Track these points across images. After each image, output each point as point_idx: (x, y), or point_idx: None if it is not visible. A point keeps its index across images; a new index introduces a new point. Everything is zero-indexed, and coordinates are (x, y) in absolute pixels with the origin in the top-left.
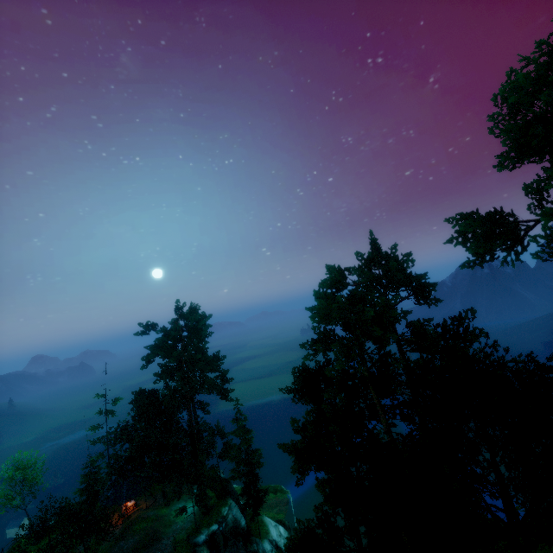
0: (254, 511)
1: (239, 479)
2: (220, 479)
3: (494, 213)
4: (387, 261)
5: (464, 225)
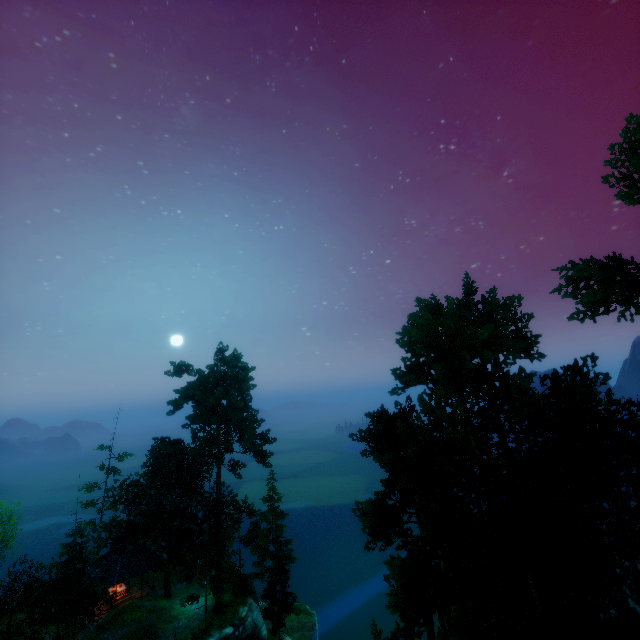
0: (277, 622)
1: (261, 579)
2: (240, 572)
3: (613, 258)
4: (484, 305)
5: (578, 270)
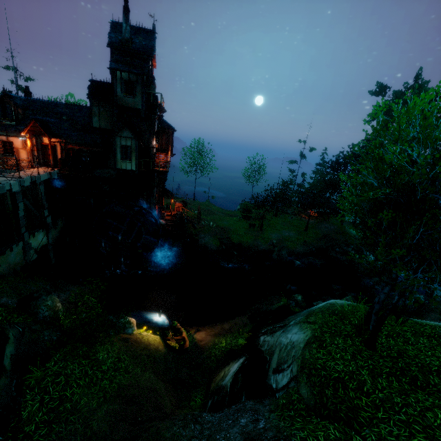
0: None
1: None
2: None
3: None
4: None
5: None
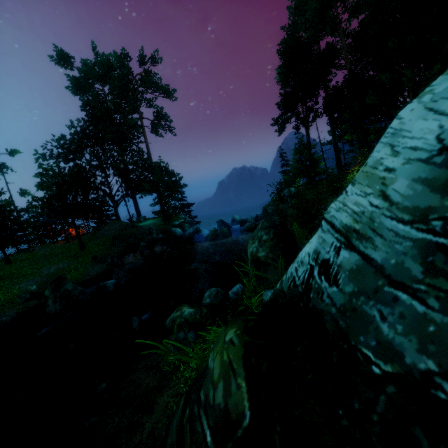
0: None
1: None
2: None
3: None
4: None
5: None
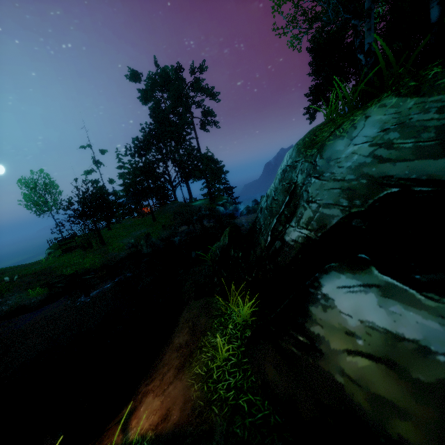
0: None
1: None
2: None
3: None
4: None
5: None
